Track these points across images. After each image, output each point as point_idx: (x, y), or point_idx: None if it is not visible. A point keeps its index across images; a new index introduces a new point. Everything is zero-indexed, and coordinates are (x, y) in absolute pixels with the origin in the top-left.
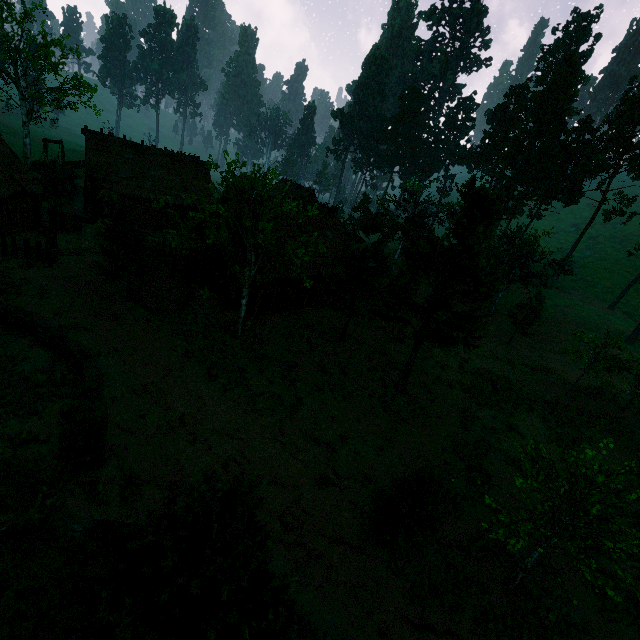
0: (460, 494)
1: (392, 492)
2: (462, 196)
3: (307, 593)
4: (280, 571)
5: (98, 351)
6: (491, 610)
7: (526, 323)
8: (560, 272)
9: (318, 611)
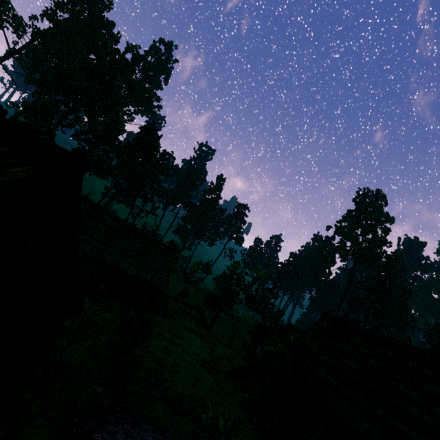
0: None
1: None
2: None
3: None
4: None
5: None
6: None
7: None
8: None
9: None
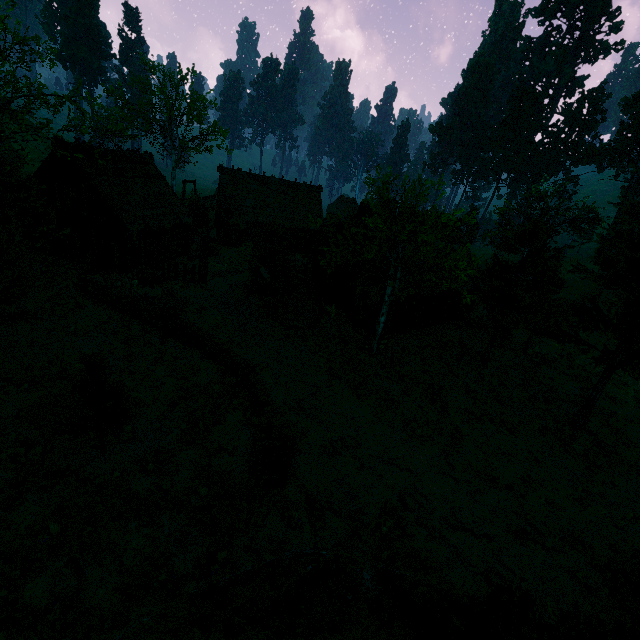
0: None
1: None
2: None
3: None
4: None
5: (254, 365)
6: None
7: None
8: None
9: None
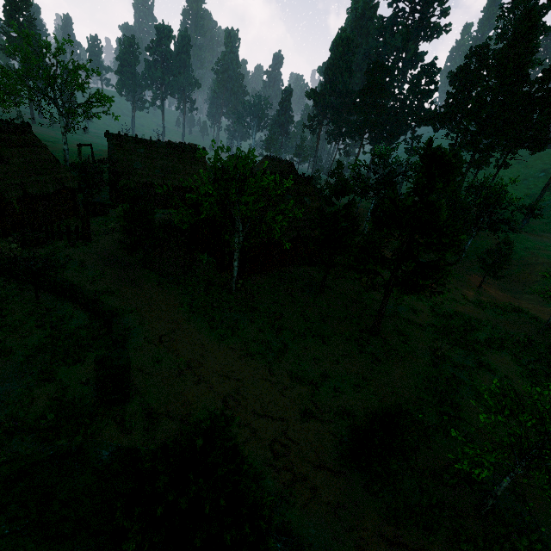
0: (432, 426)
1: (365, 425)
2: (421, 157)
3: (294, 510)
4: (271, 490)
5: (123, 310)
6: (463, 532)
7: (495, 267)
8: (530, 216)
9: (304, 526)
